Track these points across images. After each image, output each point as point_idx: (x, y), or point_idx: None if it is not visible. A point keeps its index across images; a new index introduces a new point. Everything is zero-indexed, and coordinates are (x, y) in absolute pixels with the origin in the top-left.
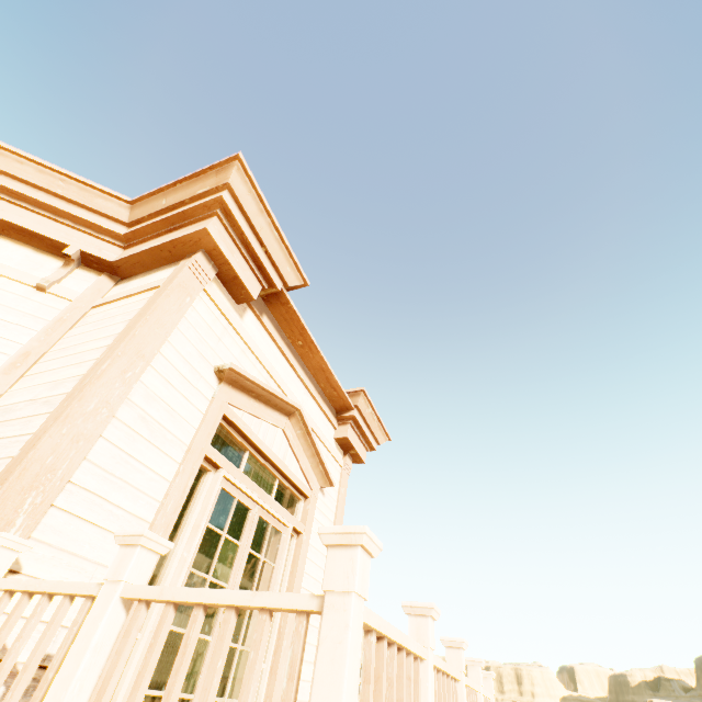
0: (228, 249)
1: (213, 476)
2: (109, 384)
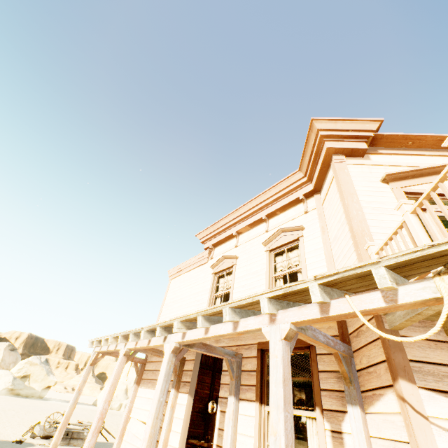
0: (339, 145)
1: (426, 214)
2: (352, 206)
